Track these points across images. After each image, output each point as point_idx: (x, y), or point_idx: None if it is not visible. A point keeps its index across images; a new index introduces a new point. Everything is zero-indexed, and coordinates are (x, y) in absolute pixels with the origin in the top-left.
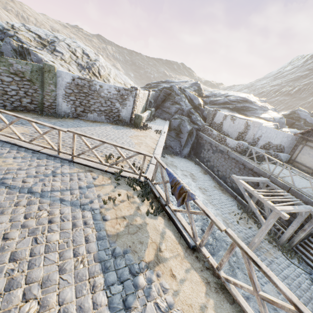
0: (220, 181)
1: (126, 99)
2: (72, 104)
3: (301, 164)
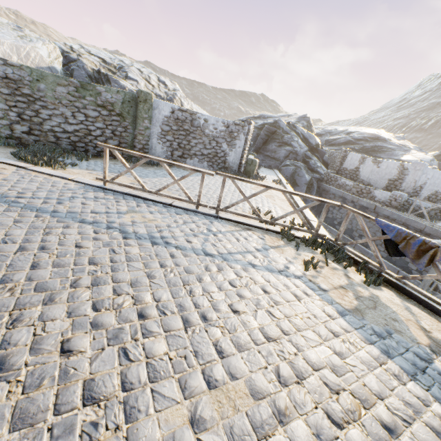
0: (367, 251)
1: (236, 137)
2: (168, 146)
3: None
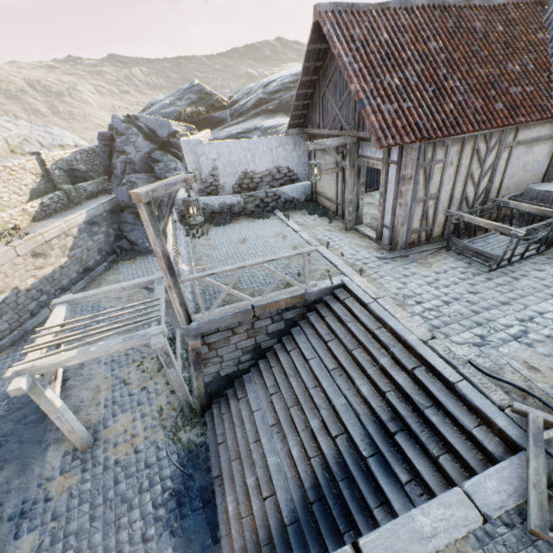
0: None
1: None
2: None
3: (323, 195)
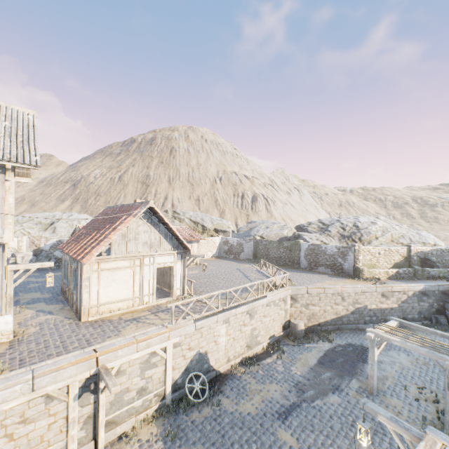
0: None
1: (346, 254)
2: (308, 261)
3: None
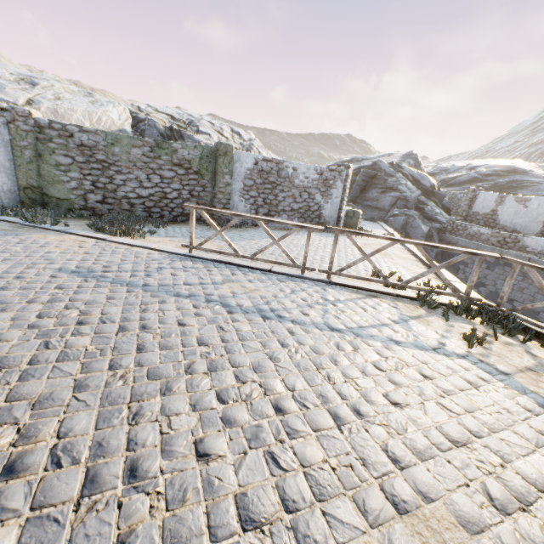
0: None
1: (332, 185)
2: (251, 204)
3: None
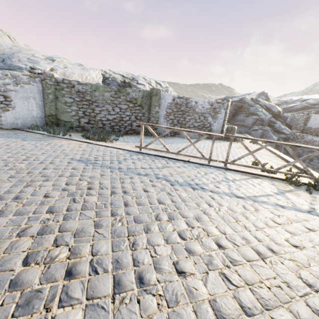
0: None
1: (218, 112)
2: (170, 123)
3: None
